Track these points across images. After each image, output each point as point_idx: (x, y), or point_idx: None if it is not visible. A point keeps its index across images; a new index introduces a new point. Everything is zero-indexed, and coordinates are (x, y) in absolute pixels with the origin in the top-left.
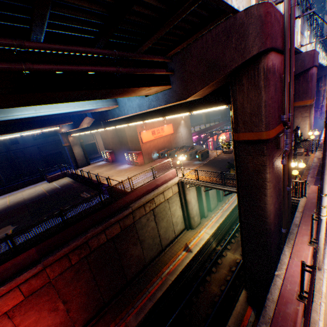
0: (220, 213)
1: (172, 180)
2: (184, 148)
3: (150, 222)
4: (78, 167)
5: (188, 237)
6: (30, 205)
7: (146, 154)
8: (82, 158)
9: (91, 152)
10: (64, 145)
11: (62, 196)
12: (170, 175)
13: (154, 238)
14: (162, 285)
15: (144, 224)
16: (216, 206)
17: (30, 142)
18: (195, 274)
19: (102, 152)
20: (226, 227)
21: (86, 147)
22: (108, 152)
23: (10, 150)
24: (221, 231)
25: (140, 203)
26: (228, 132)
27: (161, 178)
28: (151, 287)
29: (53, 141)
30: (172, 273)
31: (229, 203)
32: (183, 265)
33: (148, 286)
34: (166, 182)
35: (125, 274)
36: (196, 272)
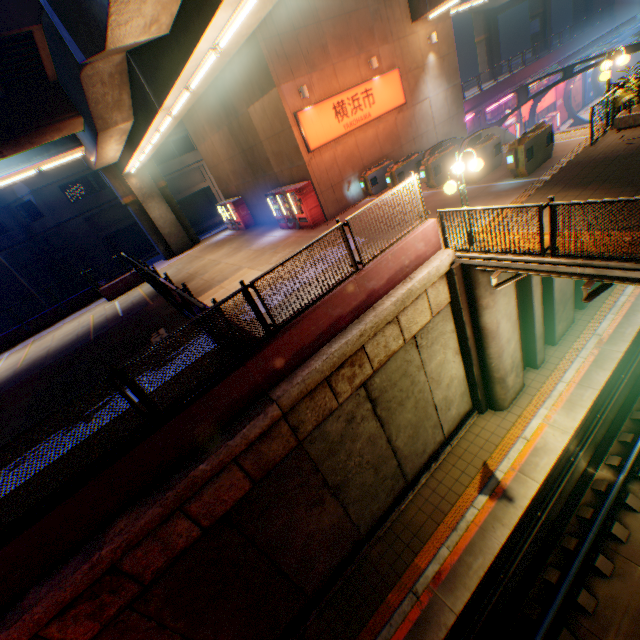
0: (591, 350)
1: (429, 266)
2: (449, 146)
3: (361, 425)
4: (174, 255)
5: (486, 440)
6: (47, 372)
7: (325, 187)
8: (175, 229)
9: (208, 212)
10: (124, 204)
11: (113, 343)
12: (419, 247)
13: (377, 465)
14: (421, 630)
15: (338, 438)
16: (570, 327)
17: (66, 211)
18: (527, 567)
19: (218, 206)
20: (616, 397)
21: (193, 204)
22: (229, 202)
23: (35, 235)
24: (603, 415)
25: (309, 379)
26: (564, 88)
27: (382, 263)
28: (385, 631)
29: (114, 200)
30: (451, 580)
31: (618, 311)
32: (487, 555)
33: (374, 622)
34: (403, 275)
35: (299, 584)
36: (531, 562)
